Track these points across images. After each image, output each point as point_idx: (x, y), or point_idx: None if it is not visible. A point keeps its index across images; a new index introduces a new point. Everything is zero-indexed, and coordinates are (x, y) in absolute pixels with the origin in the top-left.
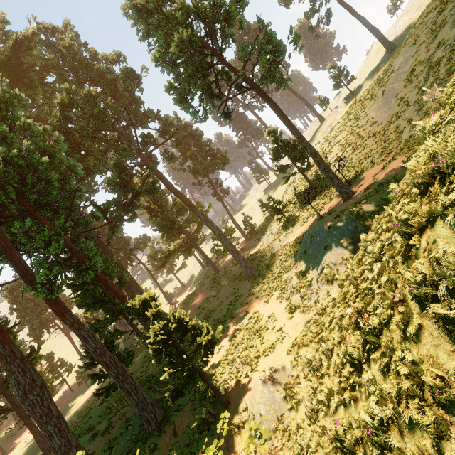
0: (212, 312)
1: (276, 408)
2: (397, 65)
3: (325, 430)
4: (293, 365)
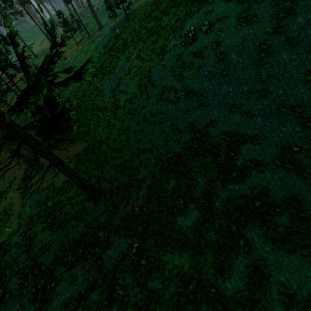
0: (1, 183)
1: None
2: (120, 65)
3: None
4: None
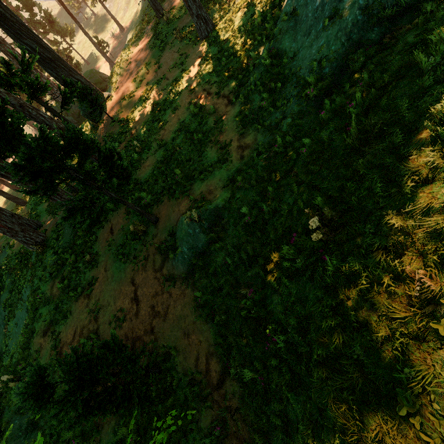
0: (151, 91)
1: (199, 246)
2: None
3: (238, 285)
4: (226, 207)
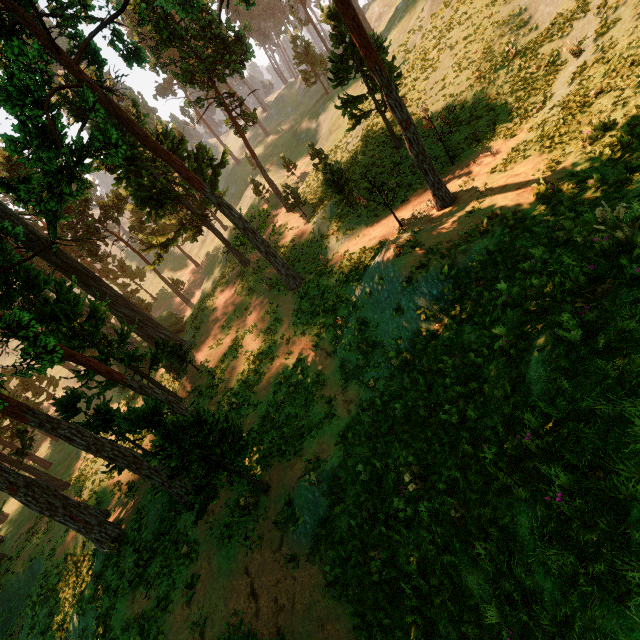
0: (242, 339)
1: (320, 512)
2: None
3: (367, 549)
4: (342, 465)
